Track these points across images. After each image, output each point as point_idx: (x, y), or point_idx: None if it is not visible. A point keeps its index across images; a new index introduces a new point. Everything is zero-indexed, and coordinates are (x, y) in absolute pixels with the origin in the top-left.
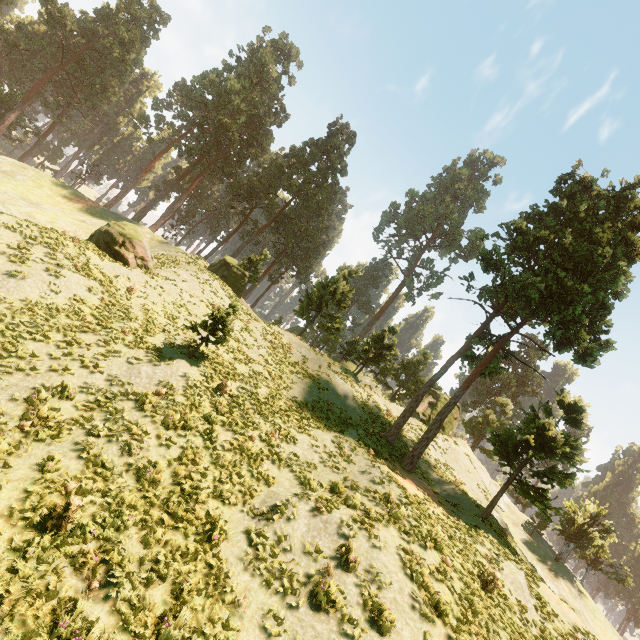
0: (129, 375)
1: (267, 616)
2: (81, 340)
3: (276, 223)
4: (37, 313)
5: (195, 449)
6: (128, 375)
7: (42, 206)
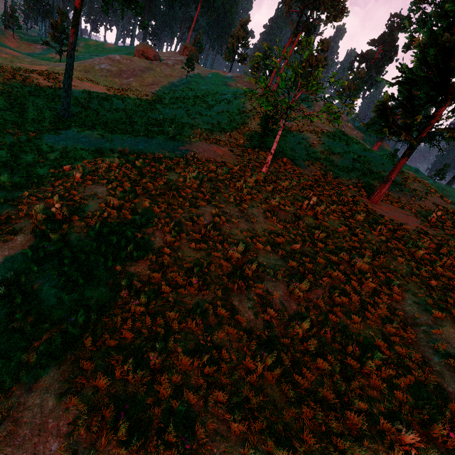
0: (174, 86)
1: (215, 103)
2: (158, 82)
3: (202, 8)
4: (145, 78)
5: (196, 93)
6: (173, 86)
7: (100, 55)
